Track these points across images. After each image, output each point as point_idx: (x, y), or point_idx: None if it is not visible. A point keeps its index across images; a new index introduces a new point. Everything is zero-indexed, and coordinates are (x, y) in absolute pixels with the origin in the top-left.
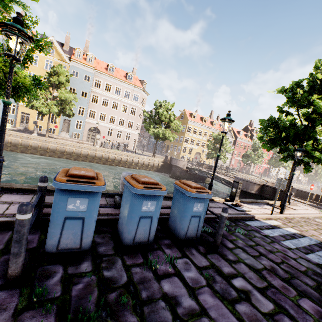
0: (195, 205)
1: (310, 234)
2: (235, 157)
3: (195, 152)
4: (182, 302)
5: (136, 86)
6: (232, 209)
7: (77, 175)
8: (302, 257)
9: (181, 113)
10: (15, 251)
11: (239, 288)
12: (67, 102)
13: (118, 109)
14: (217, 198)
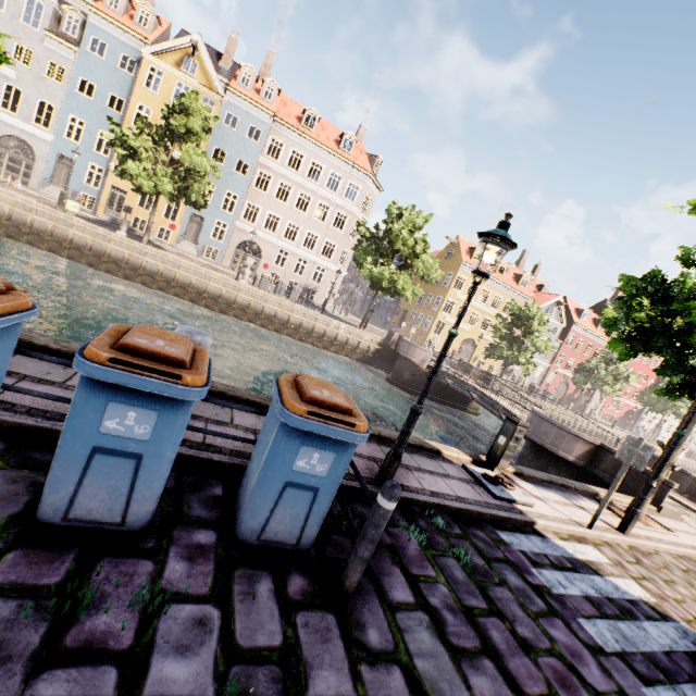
0: (303, 452)
1: (687, 614)
2: (557, 368)
3: (465, 337)
4: None
5: (357, 166)
6: (480, 487)
7: None
8: (627, 694)
9: (449, 245)
10: None
11: None
12: (197, 176)
13: (309, 212)
14: (451, 452)
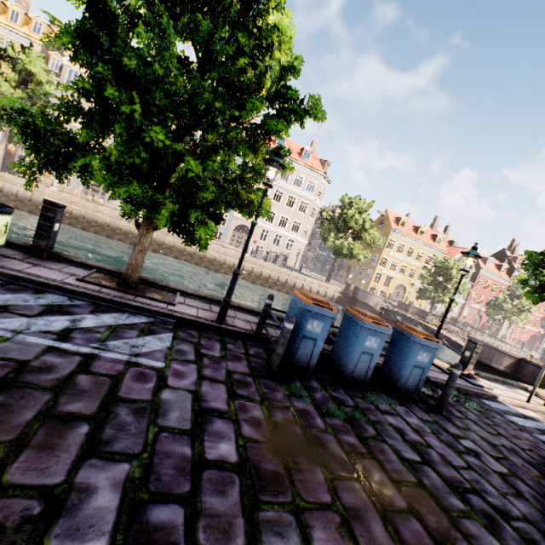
0: (420, 353)
1: None
2: (471, 304)
3: (397, 284)
4: (409, 434)
5: (314, 169)
6: (462, 379)
7: (316, 299)
8: None
9: (380, 216)
10: (279, 352)
11: (468, 447)
12: None
13: (282, 202)
14: (437, 361)
